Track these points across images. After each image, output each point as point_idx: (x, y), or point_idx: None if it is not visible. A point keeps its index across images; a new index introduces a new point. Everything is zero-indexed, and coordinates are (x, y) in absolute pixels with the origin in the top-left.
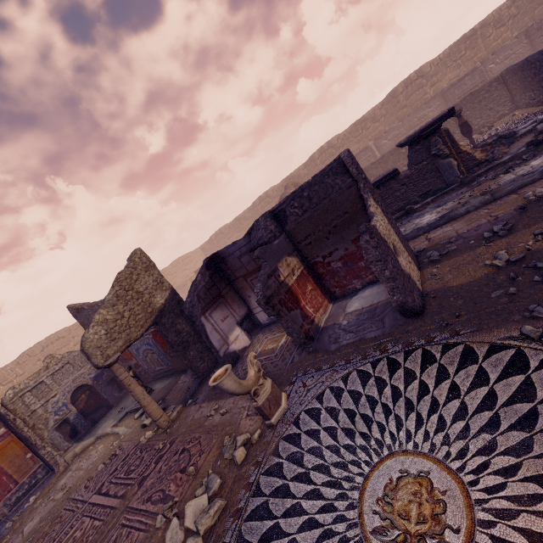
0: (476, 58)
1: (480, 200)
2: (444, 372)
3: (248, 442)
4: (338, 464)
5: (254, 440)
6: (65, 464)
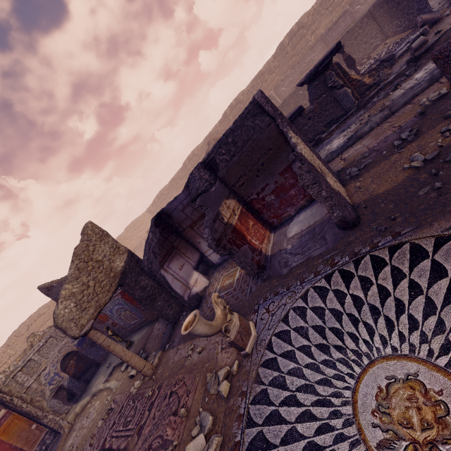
0: (343, 3)
1: (380, 116)
2: (398, 273)
3: (229, 374)
4: (321, 381)
5: (235, 372)
6: (69, 425)
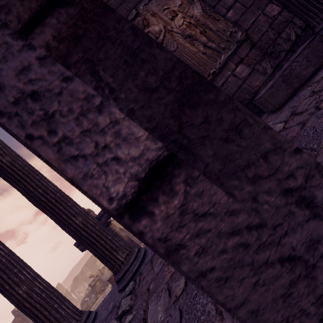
0: None
1: None
2: None
3: None
4: None
5: None
6: None
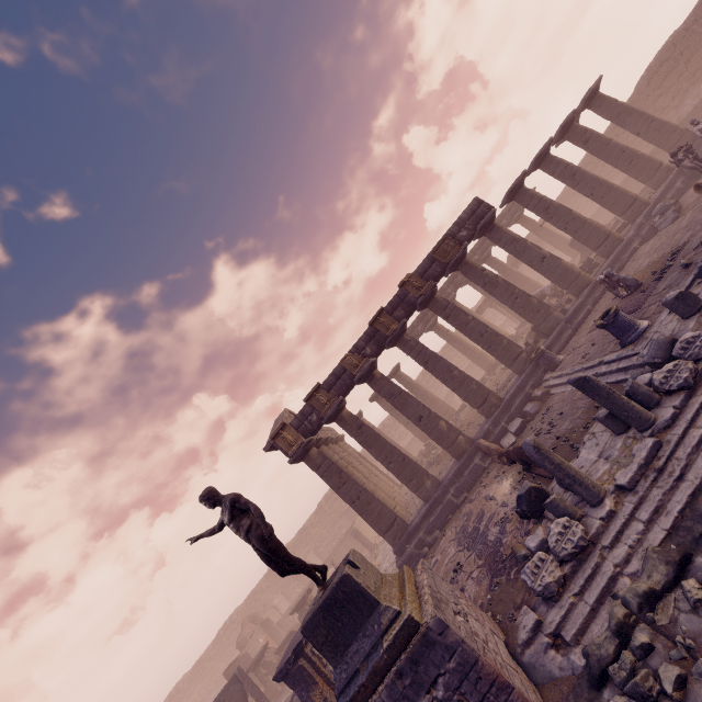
0: None
1: None
2: None
3: None
4: None
5: None
6: None
